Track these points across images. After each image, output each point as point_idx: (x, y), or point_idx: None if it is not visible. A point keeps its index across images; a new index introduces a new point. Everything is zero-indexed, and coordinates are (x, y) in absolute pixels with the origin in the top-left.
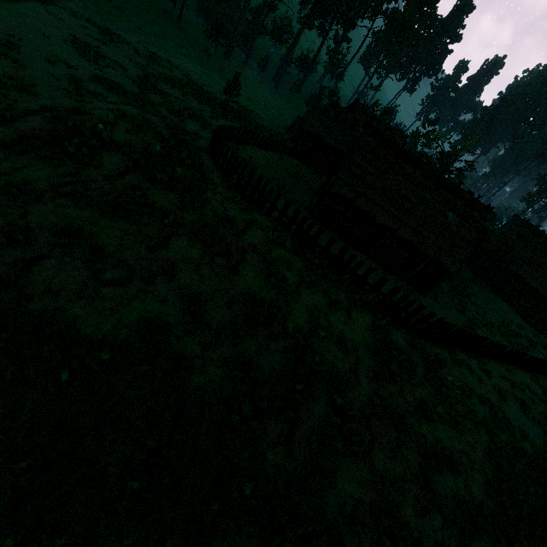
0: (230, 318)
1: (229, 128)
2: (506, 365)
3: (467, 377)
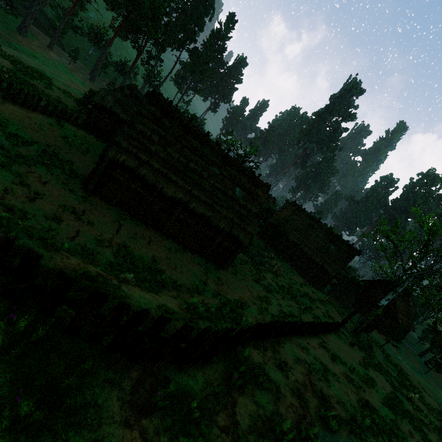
0: None
1: None
2: (299, 338)
3: (261, 400)
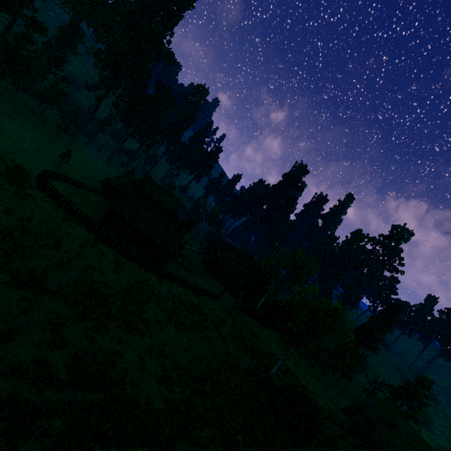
0: (22, 216)
1: (54, 172)
2: (180, 286)
3: (142, 273)
